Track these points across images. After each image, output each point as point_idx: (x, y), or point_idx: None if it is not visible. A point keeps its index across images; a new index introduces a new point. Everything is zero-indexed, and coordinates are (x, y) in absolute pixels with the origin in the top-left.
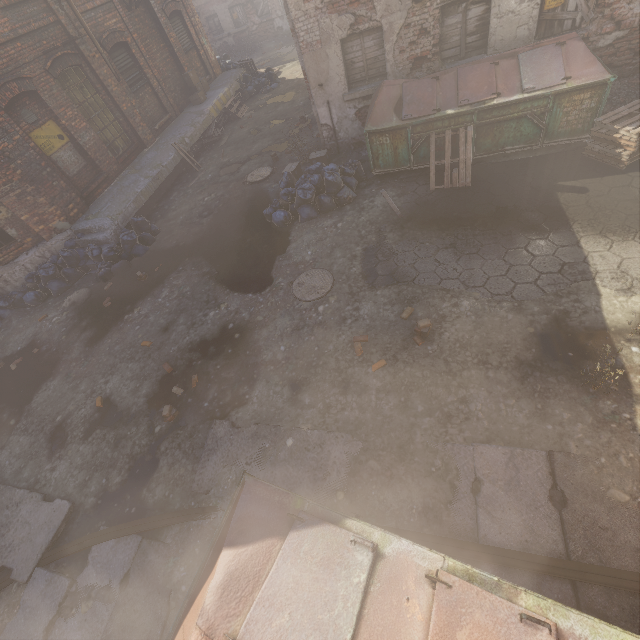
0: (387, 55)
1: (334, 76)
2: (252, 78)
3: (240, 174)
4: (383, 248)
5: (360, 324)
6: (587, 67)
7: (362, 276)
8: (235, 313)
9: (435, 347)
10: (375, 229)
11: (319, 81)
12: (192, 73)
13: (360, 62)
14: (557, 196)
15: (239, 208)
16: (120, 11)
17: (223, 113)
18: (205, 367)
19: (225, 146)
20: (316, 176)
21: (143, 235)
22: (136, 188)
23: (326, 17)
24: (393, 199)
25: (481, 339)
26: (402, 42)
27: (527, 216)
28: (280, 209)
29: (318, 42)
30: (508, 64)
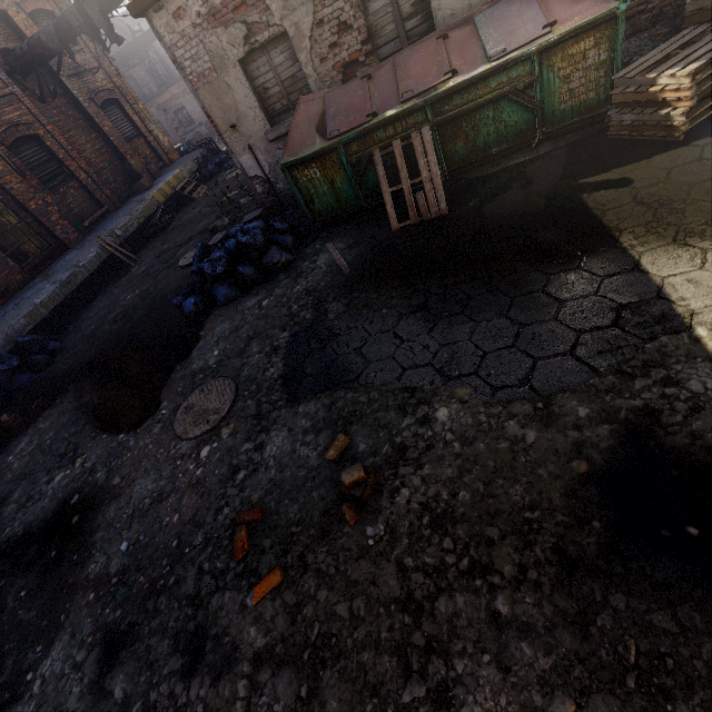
0: (305, 69)
1: (246, 111)
2: (214, 157)
3: (174, 259)
4: (319, 328)
5: (259, 479)
6: (578, 2)
7: (282, 381)
8: (89, 473)
9: (381, 529)
10: (313, 300)
11: (229, 121)
12: (134, 160)
13: (275, 86)
14: (582, 199)
15: (158, 302)
16: (26, 103)
17: (175, 197)
18: (5, 594)
19: (171, 232)
20: (232, 240)
21: (31, 359)
22: (35, 298)
23: (211, 34)
24: (342, 253)
25: (474, 500)
26: (320, 47)
27: (538, 238)
28: (193, 294)
29: (211, 70)
30: (462, 33)
